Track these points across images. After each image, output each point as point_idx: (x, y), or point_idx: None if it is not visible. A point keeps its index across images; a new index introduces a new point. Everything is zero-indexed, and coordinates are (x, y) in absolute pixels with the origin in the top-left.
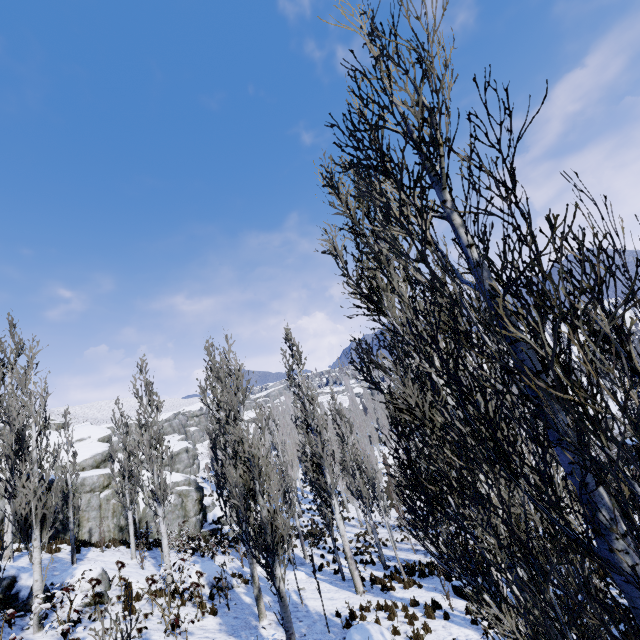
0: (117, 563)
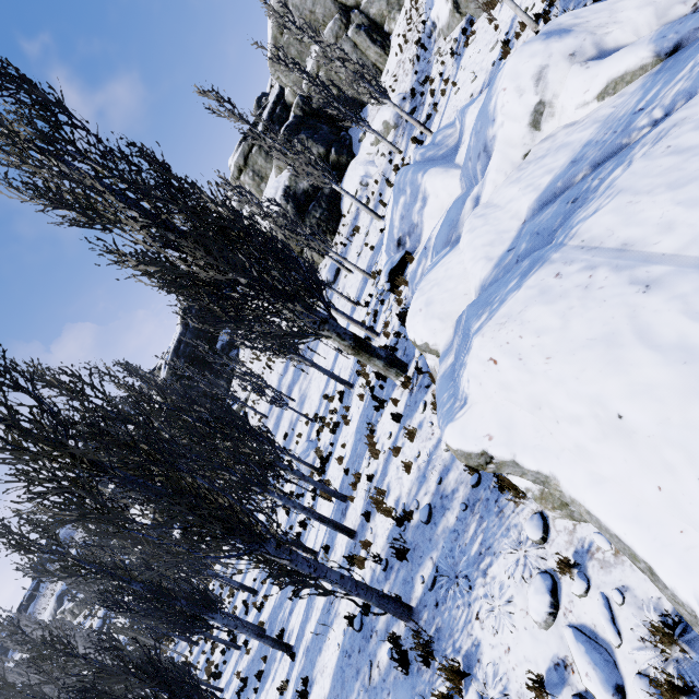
0: None
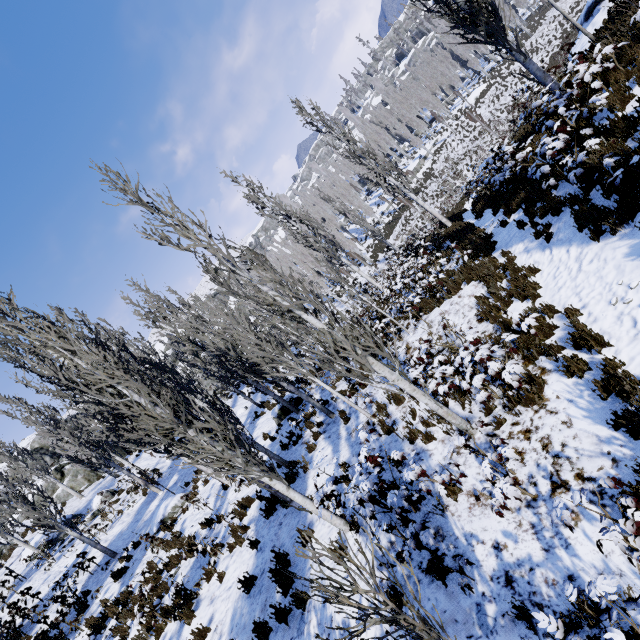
0: (99, 494)
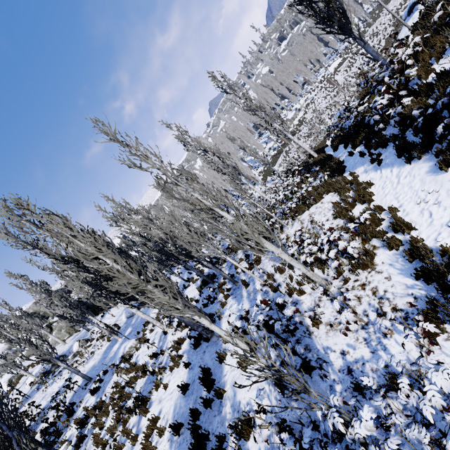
0: (77, 341)
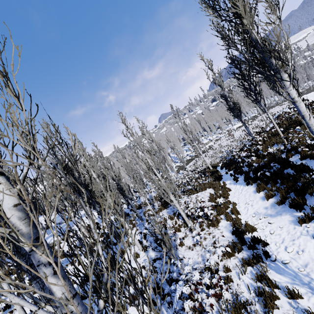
0: None
